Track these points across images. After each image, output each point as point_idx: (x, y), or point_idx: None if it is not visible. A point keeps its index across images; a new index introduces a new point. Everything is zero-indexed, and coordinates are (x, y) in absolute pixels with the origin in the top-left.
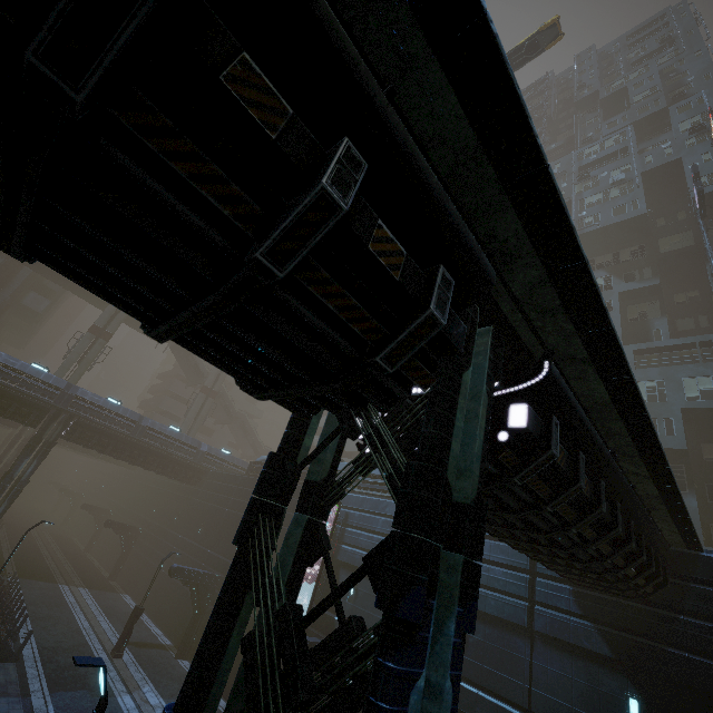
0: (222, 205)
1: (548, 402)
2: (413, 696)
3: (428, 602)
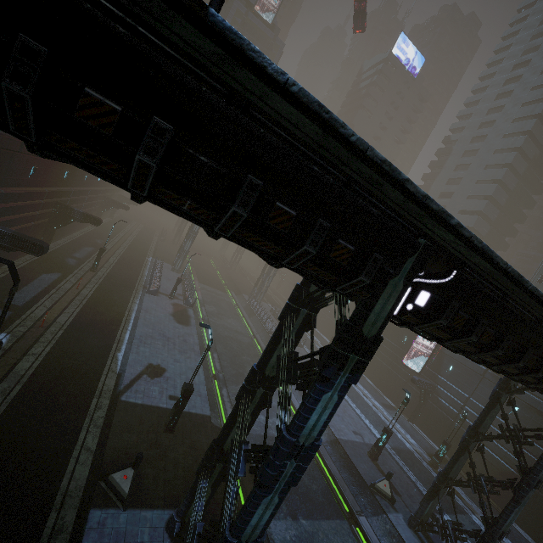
0: None
1: None
2: None
3: None
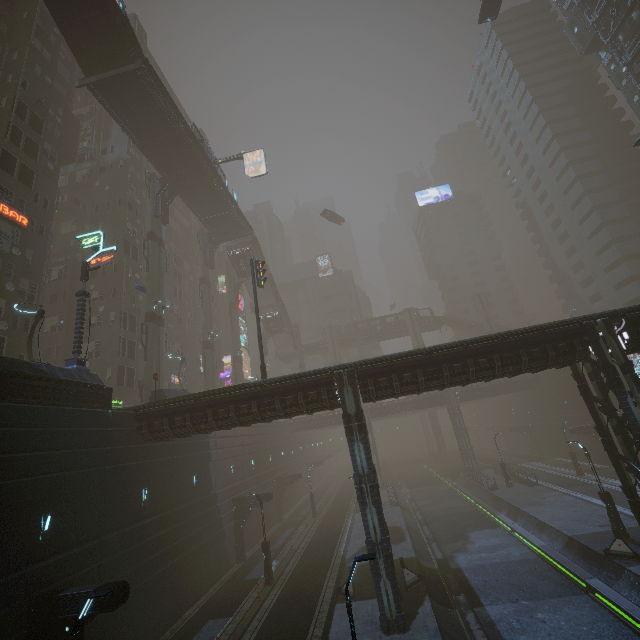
0: (541, 363)
1: (635, 324)
2: (628, 399)
3: (621, 386)
